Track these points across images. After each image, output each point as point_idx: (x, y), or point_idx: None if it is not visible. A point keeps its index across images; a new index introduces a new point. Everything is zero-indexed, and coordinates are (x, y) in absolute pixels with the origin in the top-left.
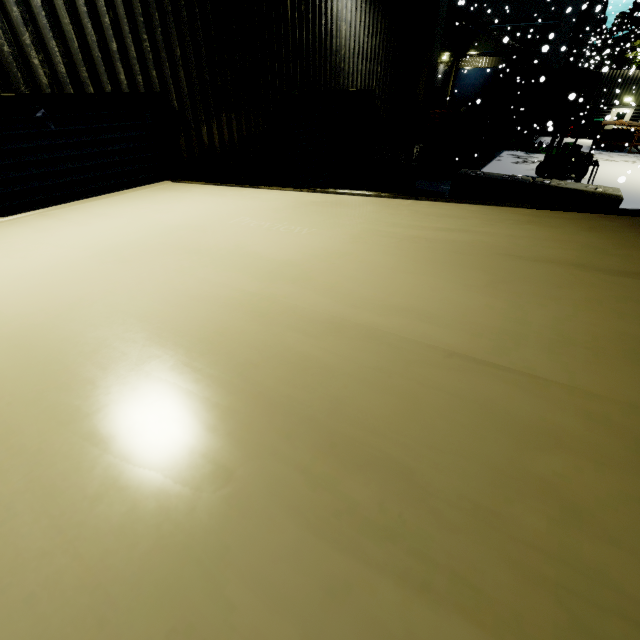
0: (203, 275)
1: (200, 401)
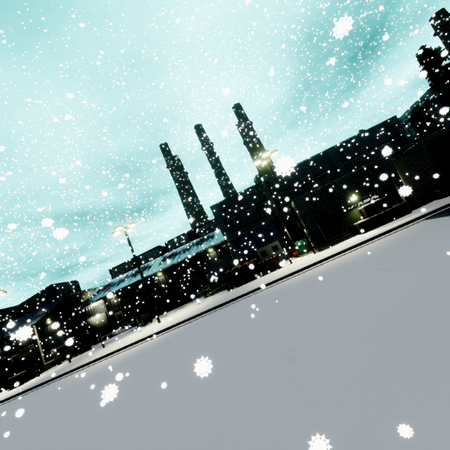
0: None
1: None
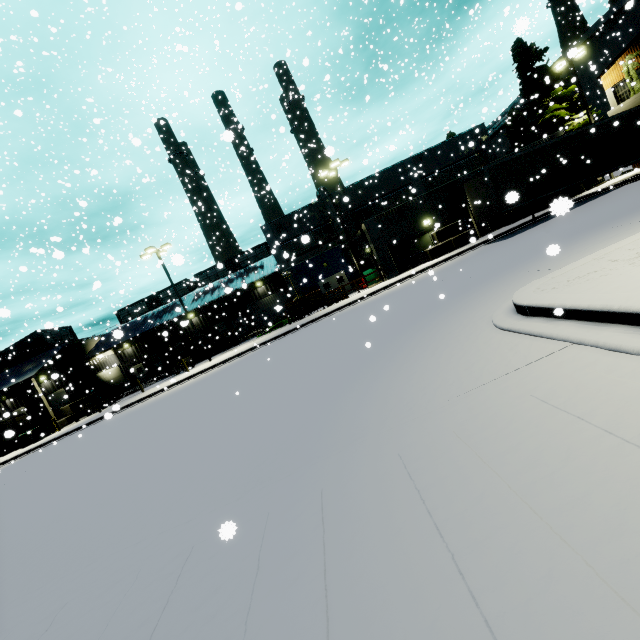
0: None
1: None
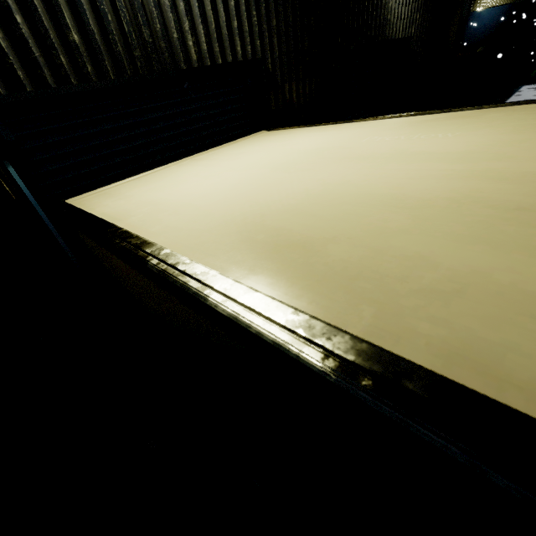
0: (395, 167)
1: (534, 225)
